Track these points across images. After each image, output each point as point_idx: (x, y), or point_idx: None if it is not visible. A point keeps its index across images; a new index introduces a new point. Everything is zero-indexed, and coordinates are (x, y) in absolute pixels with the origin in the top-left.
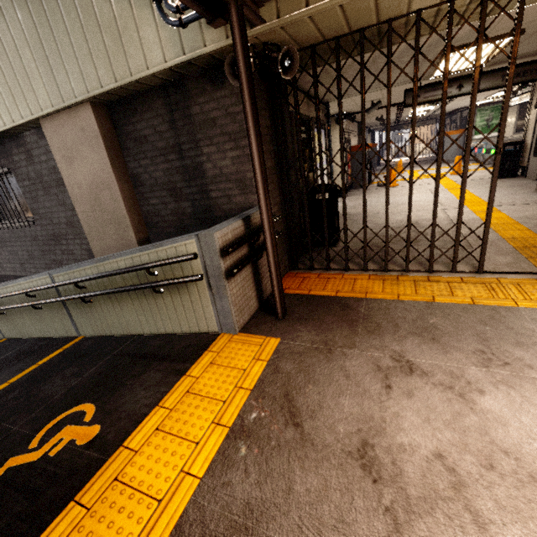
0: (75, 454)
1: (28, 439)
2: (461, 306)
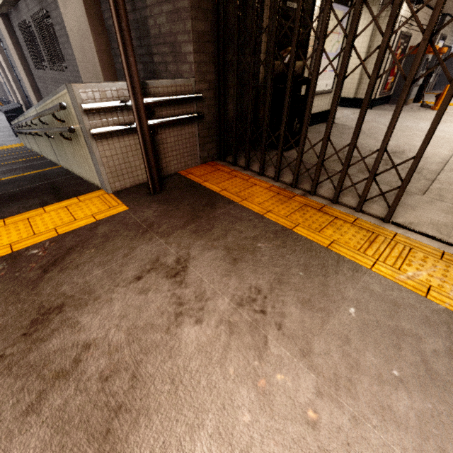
0: None
1: None
2: (310, 244)
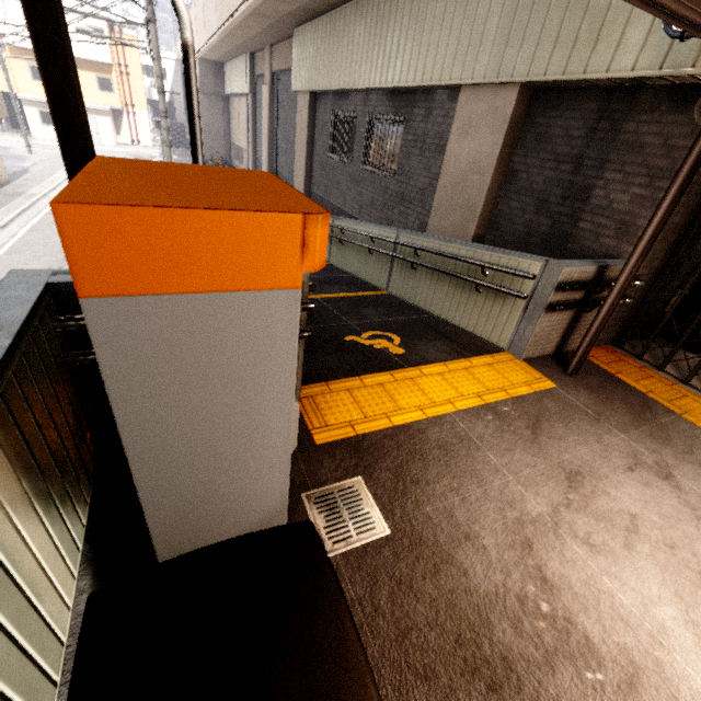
0: (388, 355)
1: (359, 333)
2: None
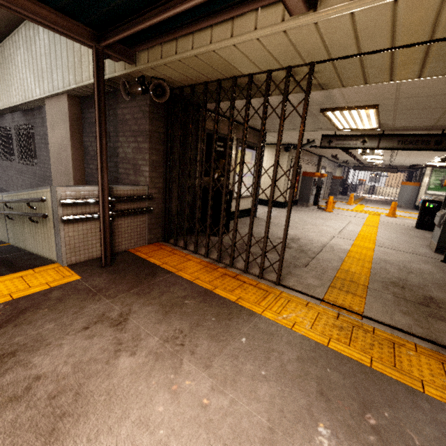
0: None
1: None
2: (223, 300)
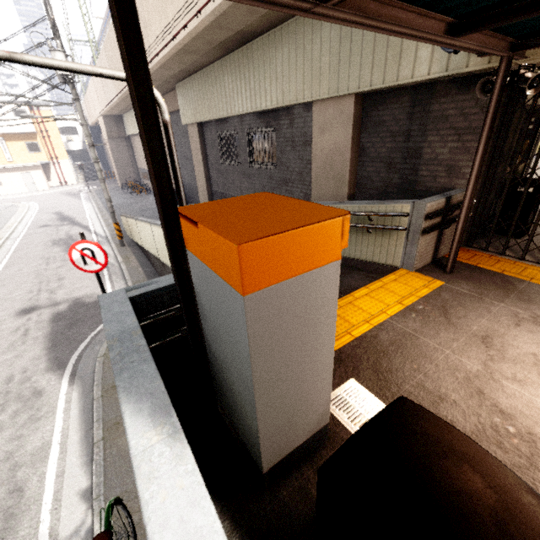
0: None
1: None
2: None
